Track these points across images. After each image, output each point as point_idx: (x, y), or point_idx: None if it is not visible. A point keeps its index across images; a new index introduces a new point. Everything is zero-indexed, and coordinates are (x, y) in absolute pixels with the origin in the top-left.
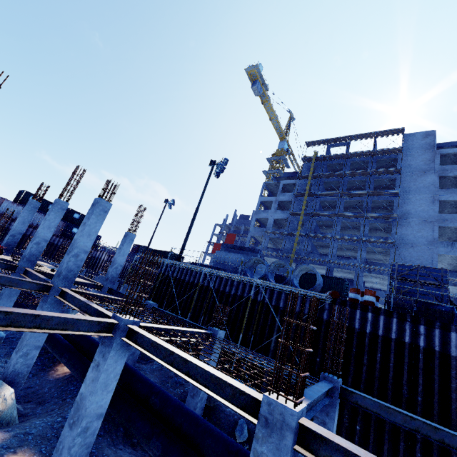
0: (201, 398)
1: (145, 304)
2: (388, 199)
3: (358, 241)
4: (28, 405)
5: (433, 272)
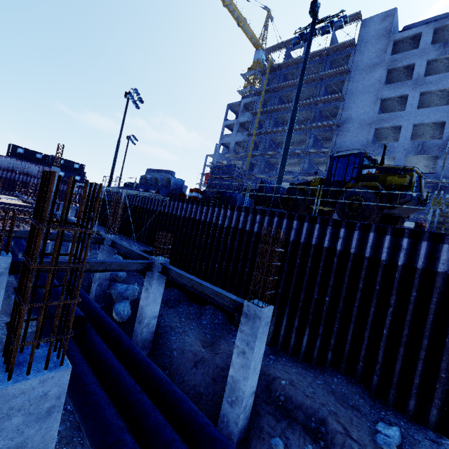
0: None
1: (56, 214)
2: (335, 105)
3: (303, 154)
4: None
5: (228, 168)
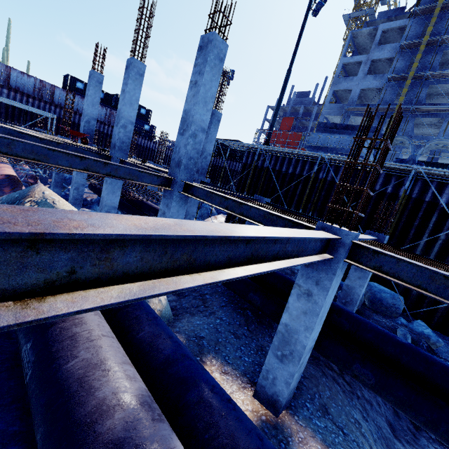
0: (355, 306)
1: (257, 200)
2: None
3: None
4: (170, 298)
5: None
